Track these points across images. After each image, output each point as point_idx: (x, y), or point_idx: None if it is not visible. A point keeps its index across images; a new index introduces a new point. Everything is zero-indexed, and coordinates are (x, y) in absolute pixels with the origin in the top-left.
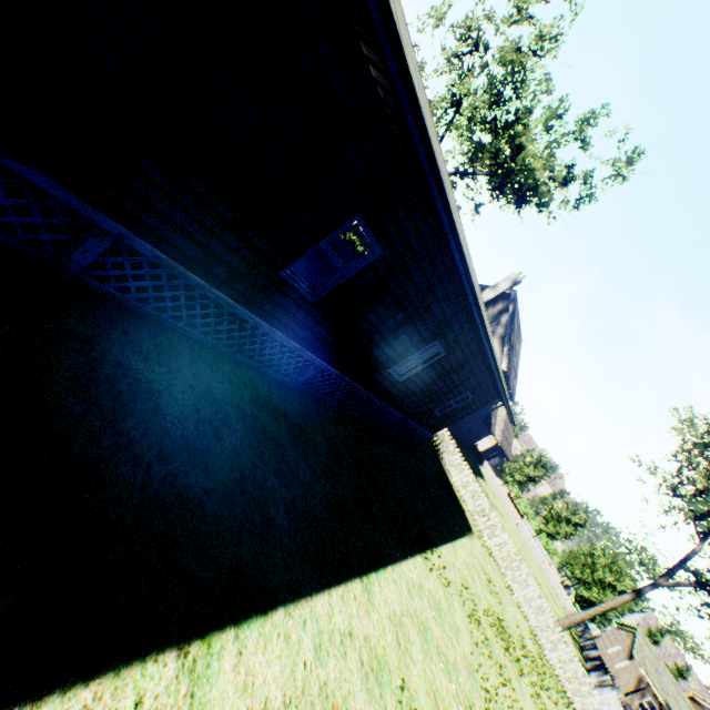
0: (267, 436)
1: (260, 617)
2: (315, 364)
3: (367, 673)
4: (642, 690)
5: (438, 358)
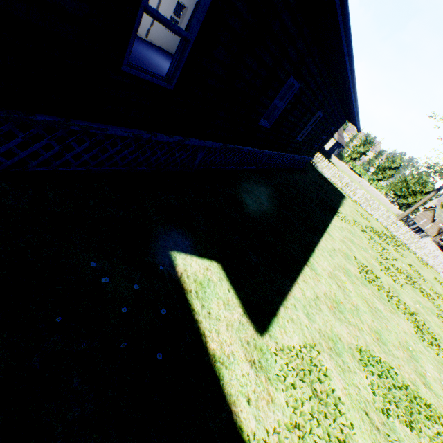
0: (270, 196)
1: (313, 253)
2: (266, 154)
3: (345, 258)
4: (441, 233)
5: (319, 119)
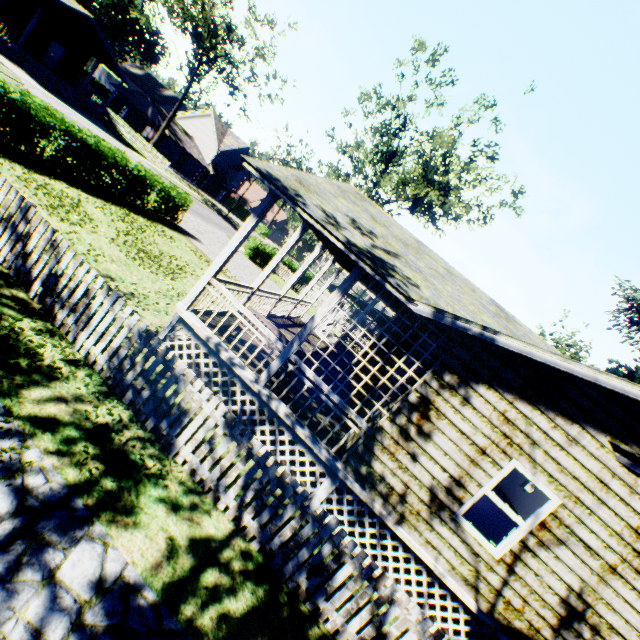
0: None
1: None
2: None
3: None
4: None
5: None
